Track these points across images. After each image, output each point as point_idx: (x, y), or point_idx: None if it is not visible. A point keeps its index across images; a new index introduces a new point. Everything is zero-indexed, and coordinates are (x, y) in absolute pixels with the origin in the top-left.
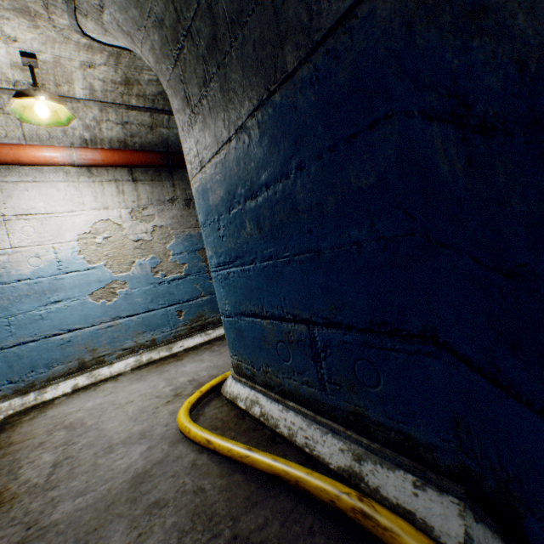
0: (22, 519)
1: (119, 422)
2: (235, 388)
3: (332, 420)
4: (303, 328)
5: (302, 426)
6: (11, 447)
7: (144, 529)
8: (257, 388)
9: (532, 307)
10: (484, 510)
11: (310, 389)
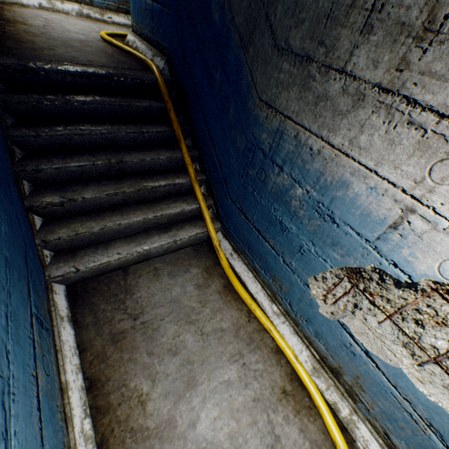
0: (39, 31)
1: (72, 28)
2: (130, 37)
3: (153, 47)
4: (151, 4)
5: (145, 50)
6: (16, 13)
7: (85, 47)
8: (137, 37)
9: (179, 1)
10: (168, 63)
11: (150, 34)
